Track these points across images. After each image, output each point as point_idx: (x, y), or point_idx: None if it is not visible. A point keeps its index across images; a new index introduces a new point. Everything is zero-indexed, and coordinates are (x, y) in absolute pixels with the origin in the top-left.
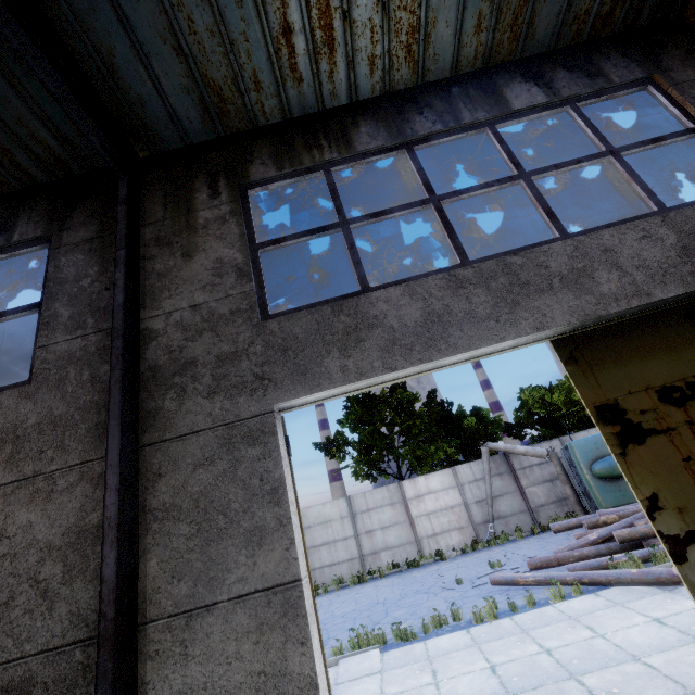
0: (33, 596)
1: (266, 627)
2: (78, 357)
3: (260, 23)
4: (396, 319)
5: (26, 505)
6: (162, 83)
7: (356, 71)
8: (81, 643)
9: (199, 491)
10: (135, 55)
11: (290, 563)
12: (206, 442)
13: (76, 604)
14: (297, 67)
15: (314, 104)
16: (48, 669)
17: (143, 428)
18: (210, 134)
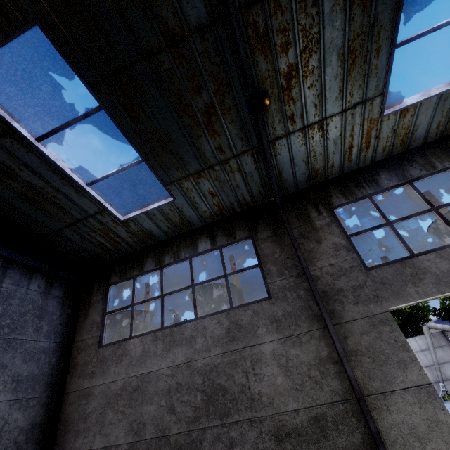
0: (311, 383)
1: (422, 401)
2: (288, 287)
3: (340, 147)
4: (436, 269)
5: (292, 347)
6: (296, 173)
7: (376, 152)
8: (340, 402)
9: (367, 344)
10: (290, 167)
11: (423, 376)
12: (362, 324)
13: (331, 387)
14: (350, 157)
15: (354, 167)
16: (330, 410)
17: (330, 317)
18: (307, 185)
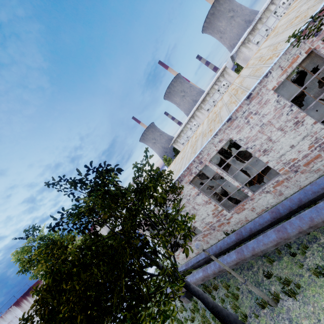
0: None
1: None
2: None
3: None
4: None
5: None
6: None
7: None
8: None
9: None
10: None
11: None
12: None
13: None
14: None
15: None
16: None
17: None
18: None
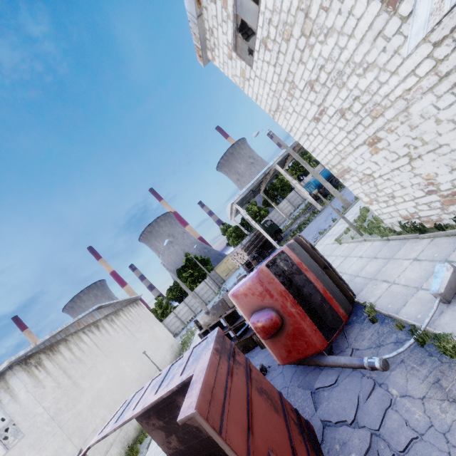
0: None
1: None
2: None
3: None
4: None
5: None
6: None
7: None
8: None
9: None
10: None
11: None
12: None
13: None
14: None
15: None
16: None
17: None
18: None
